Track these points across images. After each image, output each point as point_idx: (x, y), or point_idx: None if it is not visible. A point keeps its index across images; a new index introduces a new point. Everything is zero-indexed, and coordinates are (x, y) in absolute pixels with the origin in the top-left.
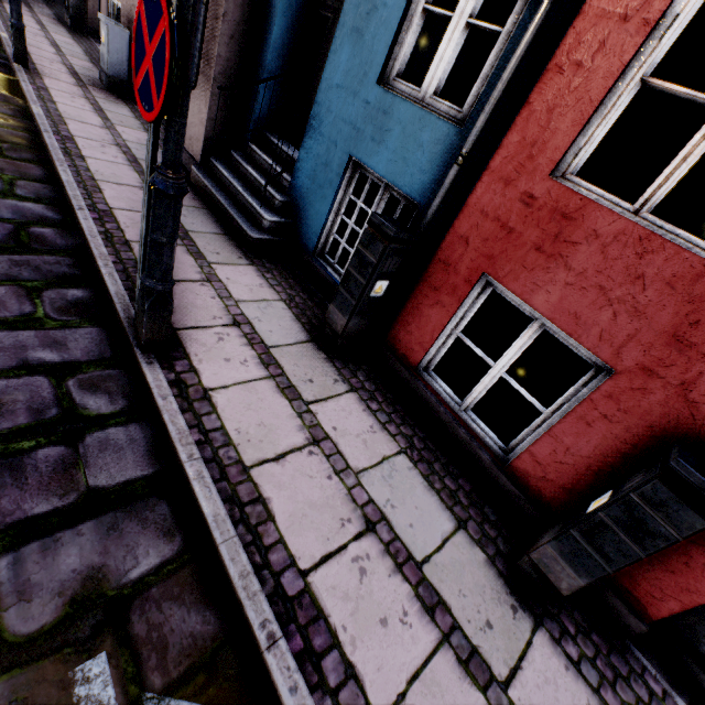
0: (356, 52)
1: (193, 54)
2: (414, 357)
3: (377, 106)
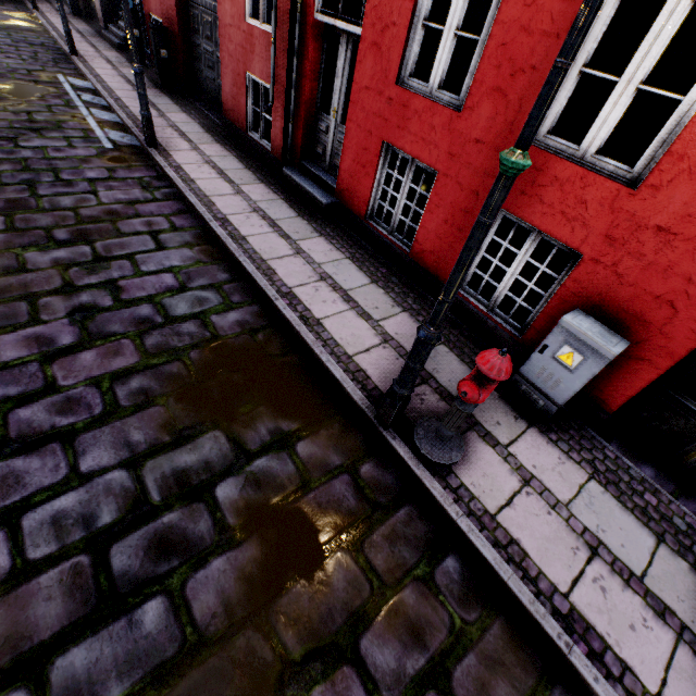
0: None
1: None
2: None
3: None
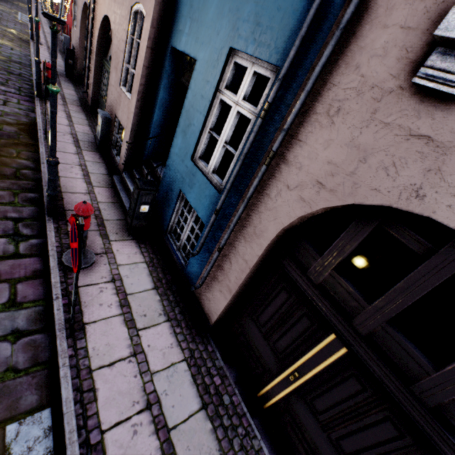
0: None
1: None
2: None
3: None
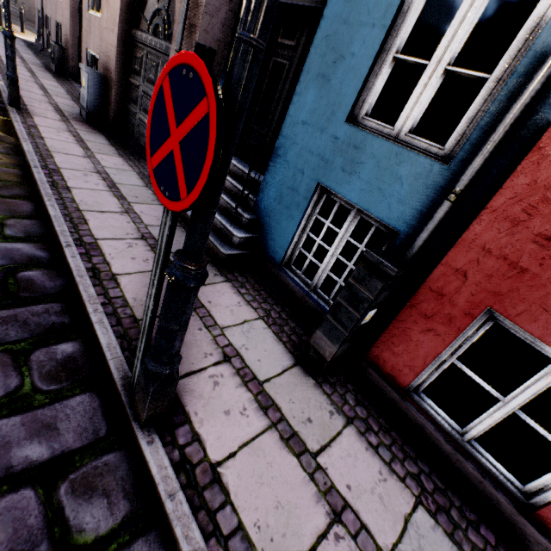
0: (322, 94)
1: (236, 138)
2: (403, 379)
3: (347, 141)
